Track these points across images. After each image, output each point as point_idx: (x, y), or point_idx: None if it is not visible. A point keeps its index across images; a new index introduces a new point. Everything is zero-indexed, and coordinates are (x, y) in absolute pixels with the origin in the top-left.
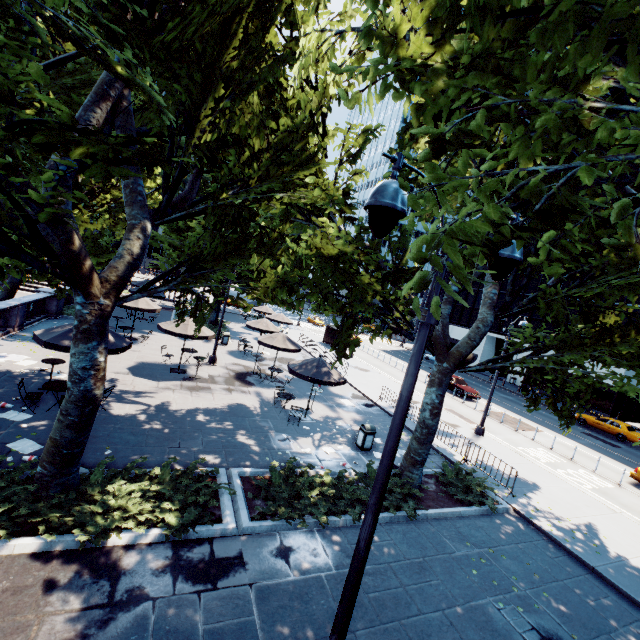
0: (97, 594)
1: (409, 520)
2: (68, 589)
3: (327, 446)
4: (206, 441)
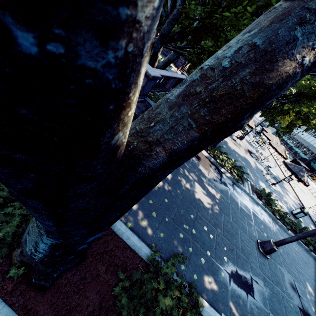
0: (218, 176)
1: (306, 250)
2: (212, 169)
3: (279, 201)
4: (239, 163)
